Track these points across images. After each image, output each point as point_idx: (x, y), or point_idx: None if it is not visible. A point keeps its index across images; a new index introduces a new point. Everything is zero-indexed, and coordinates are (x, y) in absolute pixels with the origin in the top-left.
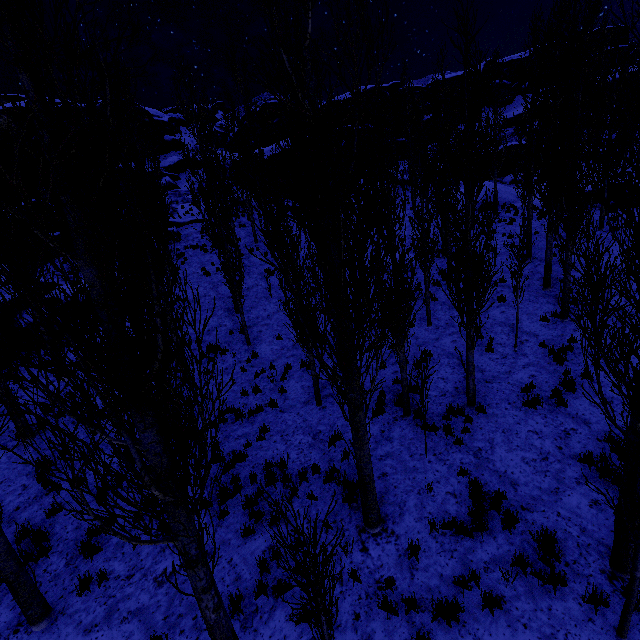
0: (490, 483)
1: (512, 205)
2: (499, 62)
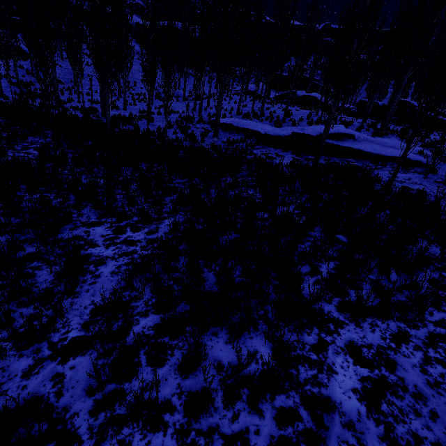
0: (100, 112)
1: (259, 95)
2: (336, 27)
